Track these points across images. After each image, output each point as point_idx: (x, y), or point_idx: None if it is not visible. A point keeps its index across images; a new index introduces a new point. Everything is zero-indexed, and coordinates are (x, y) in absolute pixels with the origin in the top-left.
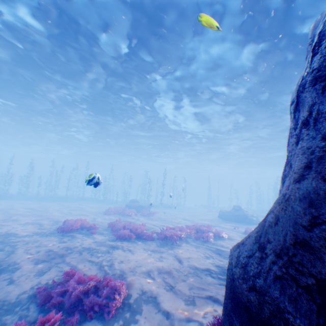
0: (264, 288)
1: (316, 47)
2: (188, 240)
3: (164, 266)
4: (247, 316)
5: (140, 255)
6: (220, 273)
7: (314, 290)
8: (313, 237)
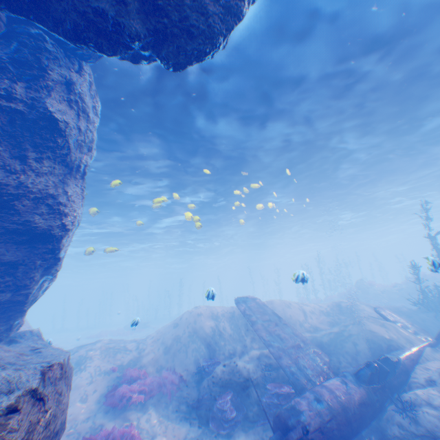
0: None
1: None
2: None
3: None
4: None
5: None
6: None
7: None
8: None
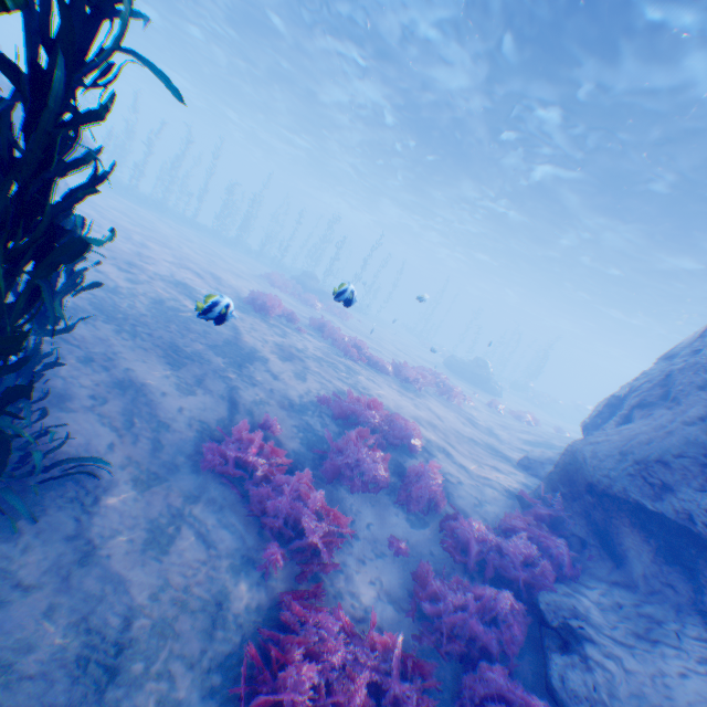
0: (614, 476)
1: None
2: (428, 392)
3: (427, 418)
4: (585, 487)
5: (392, 395)
6: (487, 447)
7: (656, 486)
8: (674, 461)
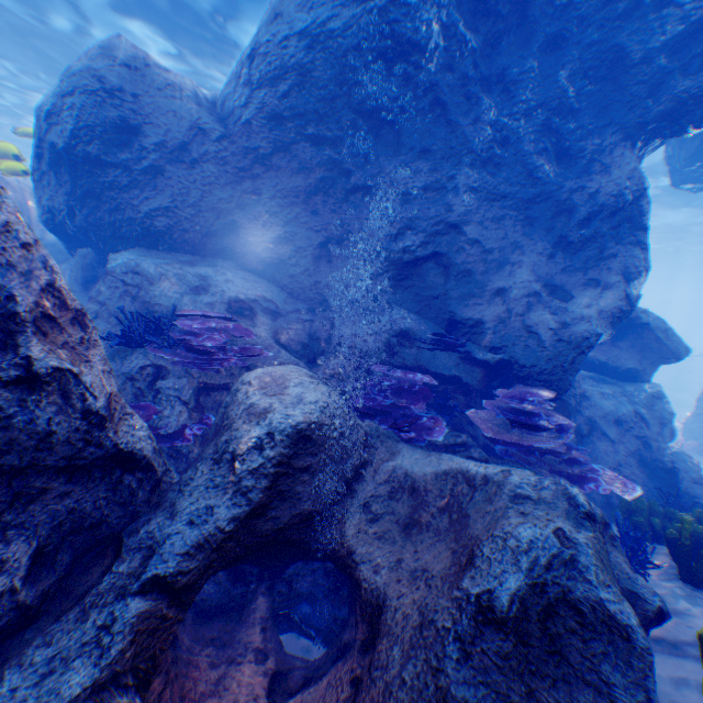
0: None
1: None
2: None
3: None
4: None
5: None
6: None
7: None
8: None
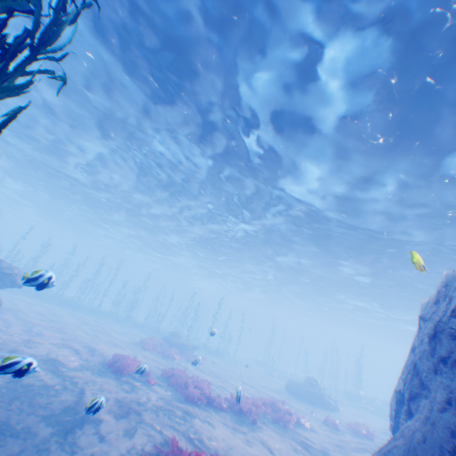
0: None
1: (452, 310)
2: (265, 421)
3: (258, 454)
4: None
5: (224, 432)
6: None
7: None
8: None
